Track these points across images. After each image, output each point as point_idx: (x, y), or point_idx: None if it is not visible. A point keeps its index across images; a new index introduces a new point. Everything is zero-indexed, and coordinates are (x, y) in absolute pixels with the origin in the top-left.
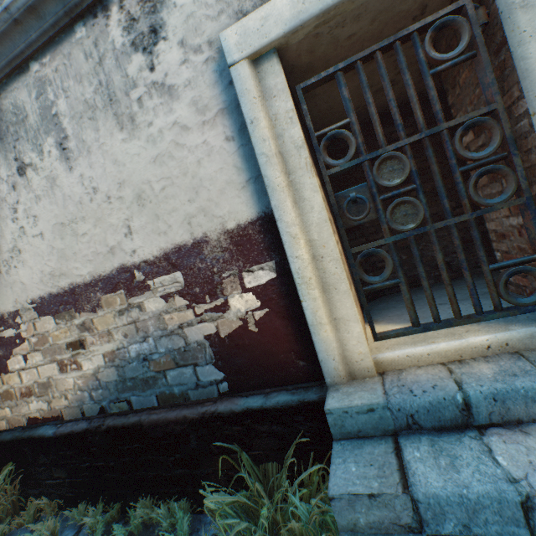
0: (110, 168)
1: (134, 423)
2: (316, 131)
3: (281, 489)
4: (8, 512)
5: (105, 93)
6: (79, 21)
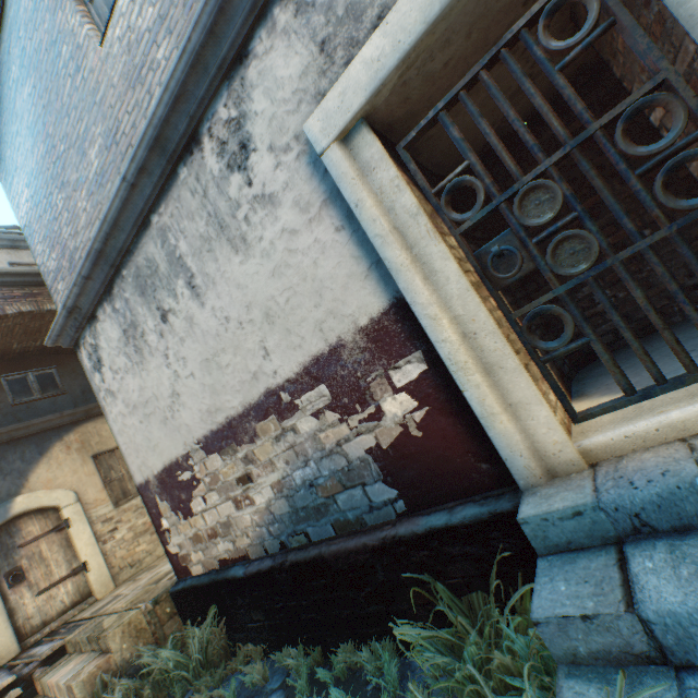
0: (236, 294)
1: (315, 556)
2: (448, 172)
3: (492, 623)
4: (222, 658)
5: (215, 222)
6: (180, 163)
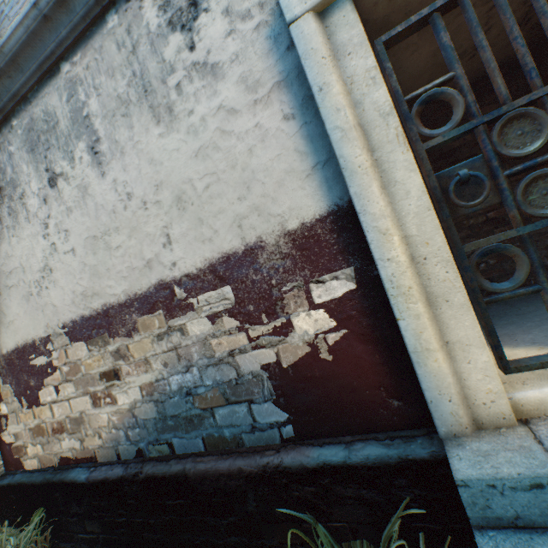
0: (146, 169)
1: (177, 473)
2: None
3: None
4: None
5: (140, 84)
6: (111, 9)
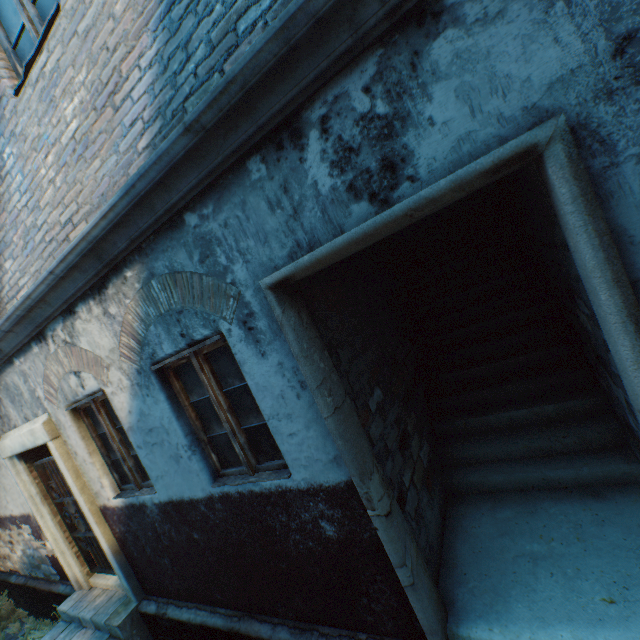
0: None
1: (34, 586)
2: None
3: None
4: (12, 613)
5: None
6: None
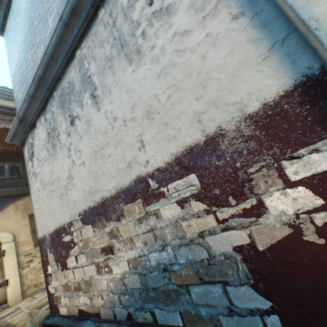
0: (124, 98)
1: None
2: None
3: None
4: None
5: (118, 43)
6: (100, 7)
